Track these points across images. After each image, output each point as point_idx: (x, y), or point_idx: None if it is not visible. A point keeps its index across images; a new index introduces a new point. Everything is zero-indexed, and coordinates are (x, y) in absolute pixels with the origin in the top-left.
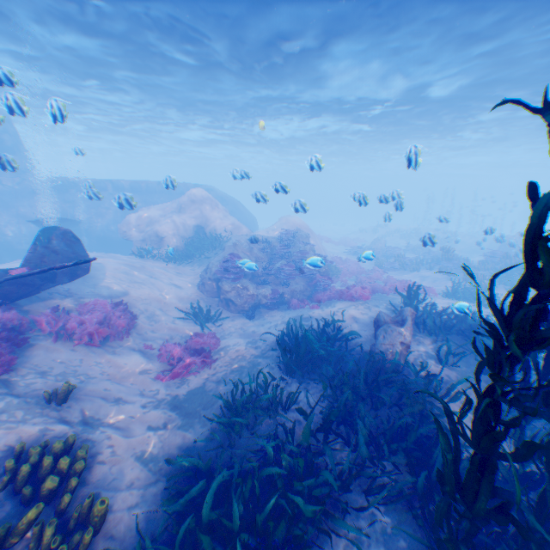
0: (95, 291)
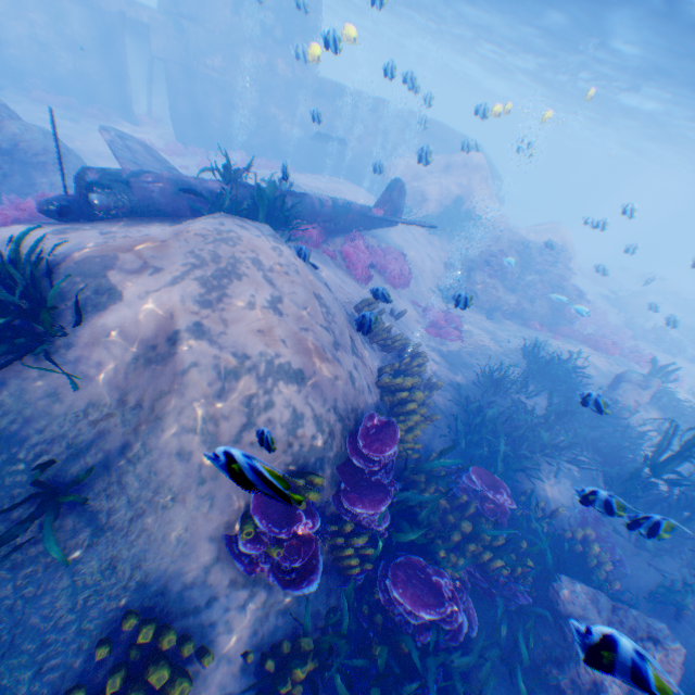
0: (386, 240)
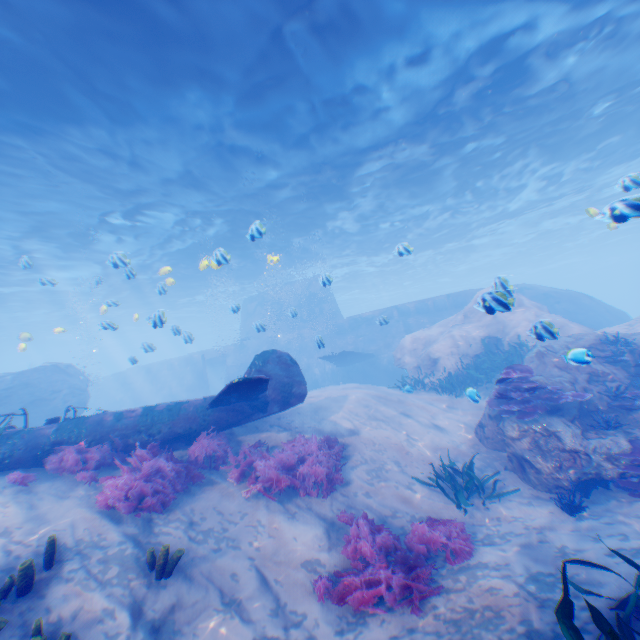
0: (317, 425)
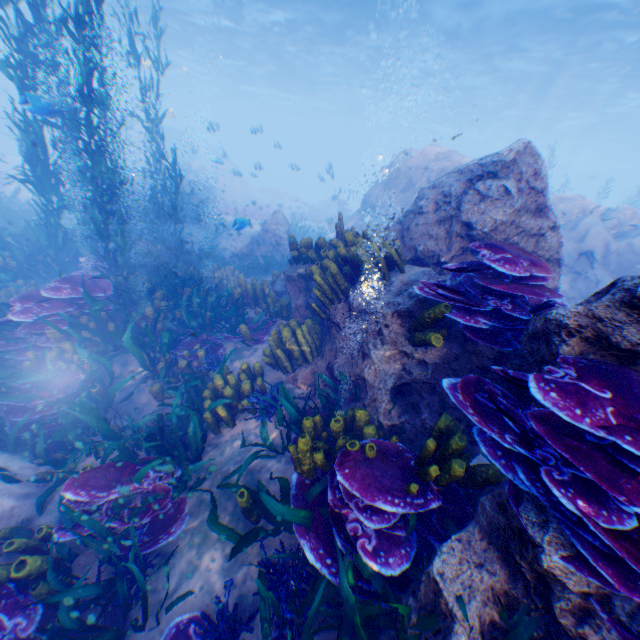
0: None
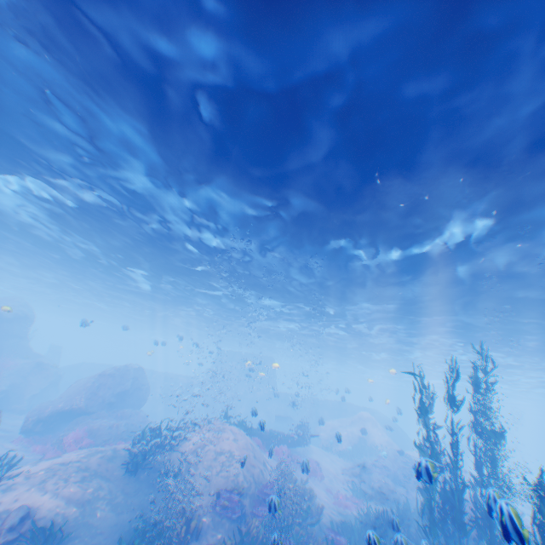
0: (307, 455)
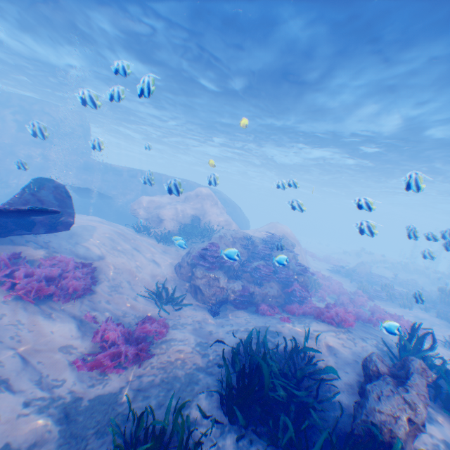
0: (73, 248)
